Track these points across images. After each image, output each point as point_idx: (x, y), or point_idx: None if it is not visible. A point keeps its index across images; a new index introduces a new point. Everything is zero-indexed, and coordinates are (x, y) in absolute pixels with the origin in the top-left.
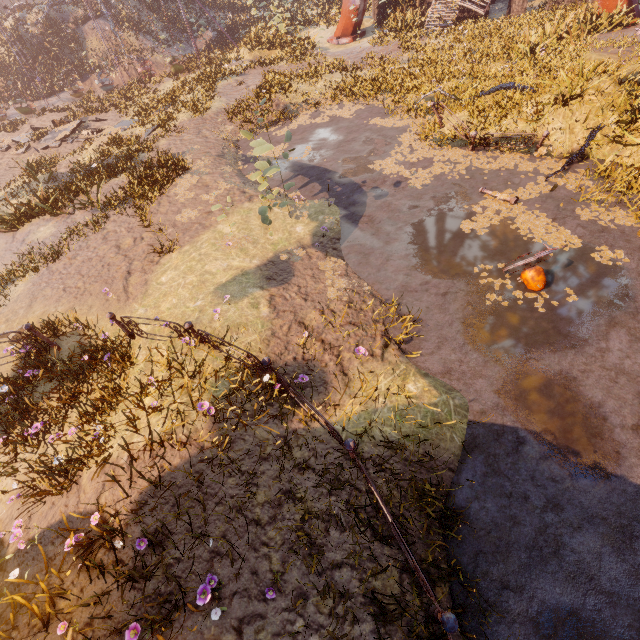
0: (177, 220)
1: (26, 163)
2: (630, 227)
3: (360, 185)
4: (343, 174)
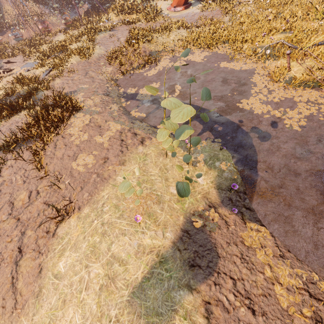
0: (73, 168)
1: None
2: None
3: (238, 124)
4: (217, 112)
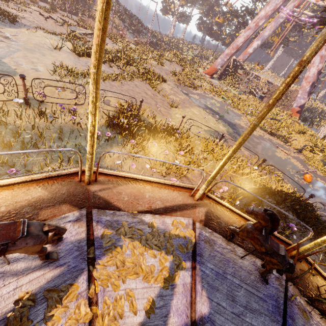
0: (170, 97)
1: (70, 31)
2: (322, 176)
3: (234, 124)
4: (226, 118)
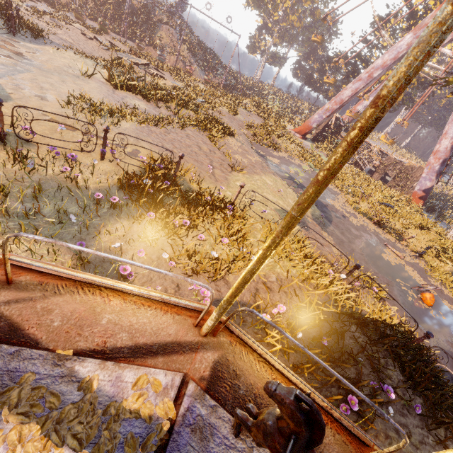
0: (235, 157)
1: (115, 57)
2: (451, 297)
3: (325, 205)
4: None
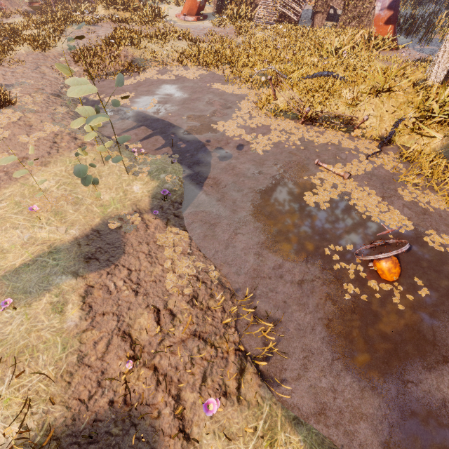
0: None
1: None
2: (444, 211)
3: (204, 144)
4: (187, 130)
